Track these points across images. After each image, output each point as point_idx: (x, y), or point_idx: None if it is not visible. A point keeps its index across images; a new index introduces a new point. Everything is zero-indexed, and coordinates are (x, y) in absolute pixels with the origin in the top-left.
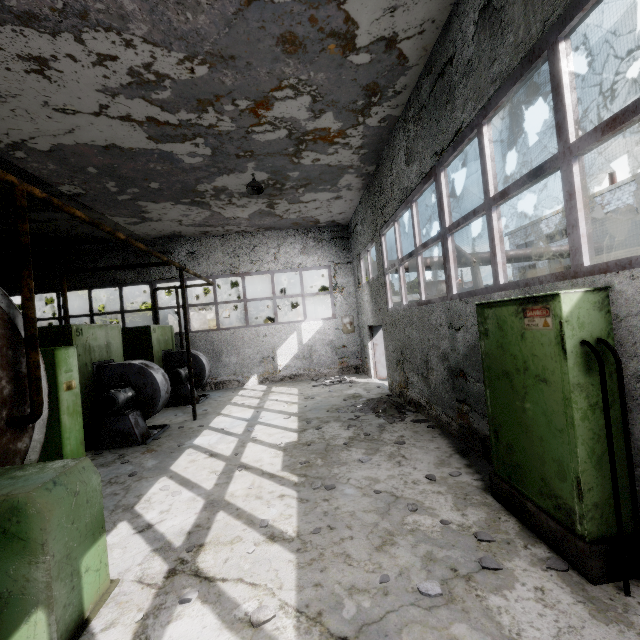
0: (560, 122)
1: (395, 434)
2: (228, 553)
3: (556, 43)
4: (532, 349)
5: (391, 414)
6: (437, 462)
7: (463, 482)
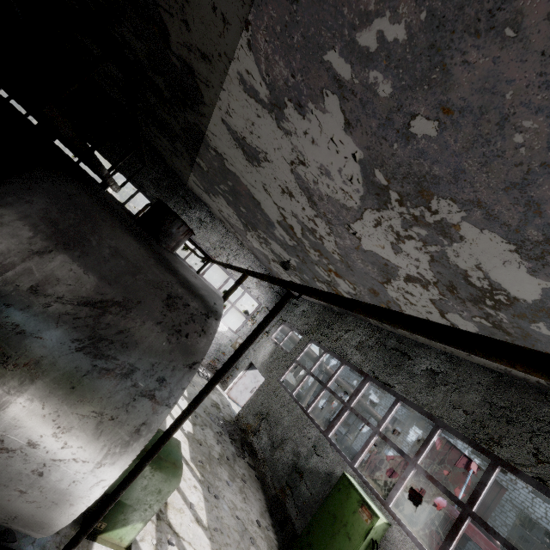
0: (420, 451)
1: (241, 470)
2: (181, 519)
3: (439, 427)
4: (354, 522)
5: (238, 446)
6: (261, 512)
7: (271, 537)
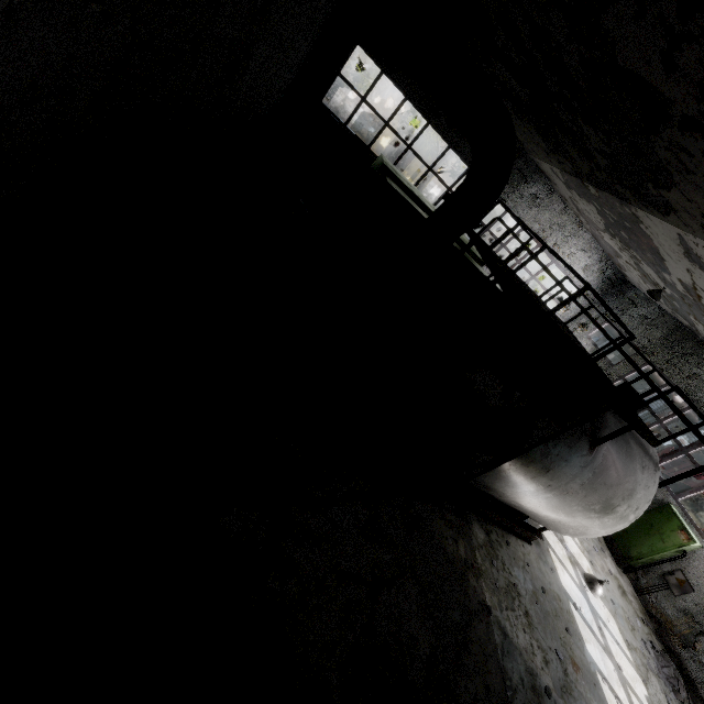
0: None
1: None
2: None
3: None
4: (670, 535)
5: None
6: None
7: None
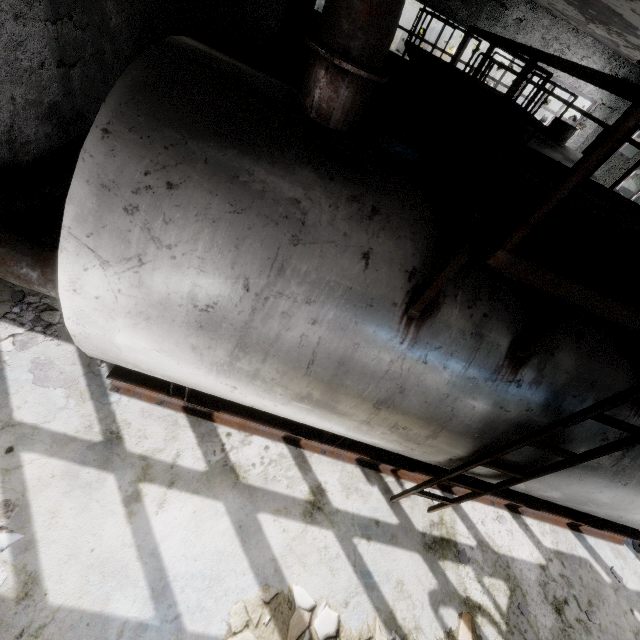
0: None
1: None
2: None
3: None
4: None
5: None
6: None
7: None
